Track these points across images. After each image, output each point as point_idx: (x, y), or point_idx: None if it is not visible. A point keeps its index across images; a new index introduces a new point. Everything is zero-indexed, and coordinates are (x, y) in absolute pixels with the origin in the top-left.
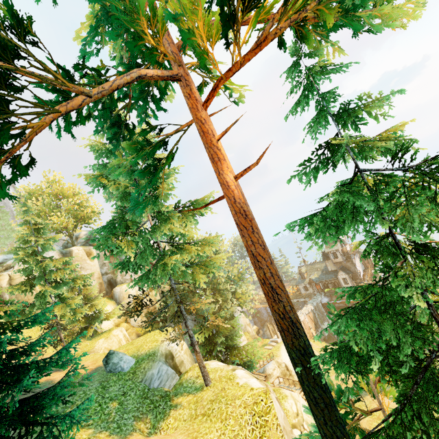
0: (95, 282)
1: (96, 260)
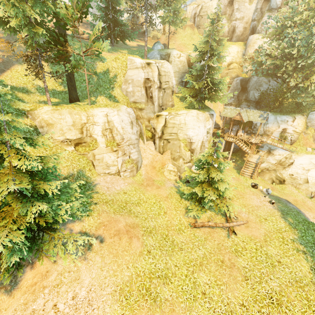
0: (241, 25)
1: (253, 5)
